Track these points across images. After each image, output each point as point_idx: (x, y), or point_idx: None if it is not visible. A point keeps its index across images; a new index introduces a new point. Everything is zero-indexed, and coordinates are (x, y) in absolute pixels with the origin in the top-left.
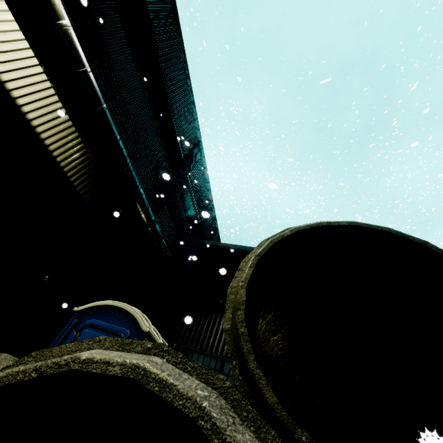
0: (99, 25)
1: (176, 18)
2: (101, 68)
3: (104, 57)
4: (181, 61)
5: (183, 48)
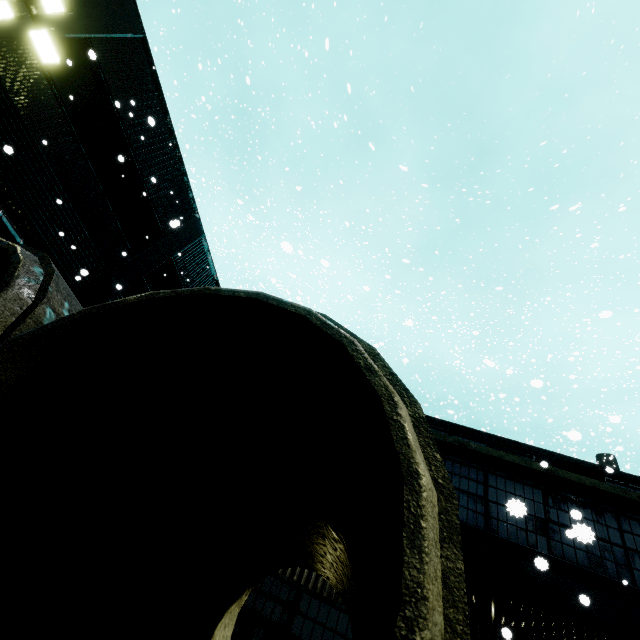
0: (6, 83)
1: (152, 68)
2: (7, 131)
3: (14, 118)
4: (164, 118)
5: (164, 103)
